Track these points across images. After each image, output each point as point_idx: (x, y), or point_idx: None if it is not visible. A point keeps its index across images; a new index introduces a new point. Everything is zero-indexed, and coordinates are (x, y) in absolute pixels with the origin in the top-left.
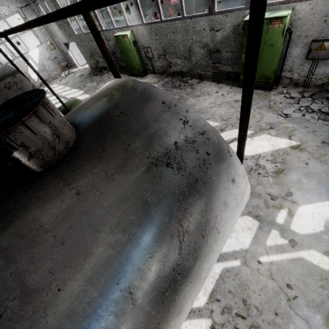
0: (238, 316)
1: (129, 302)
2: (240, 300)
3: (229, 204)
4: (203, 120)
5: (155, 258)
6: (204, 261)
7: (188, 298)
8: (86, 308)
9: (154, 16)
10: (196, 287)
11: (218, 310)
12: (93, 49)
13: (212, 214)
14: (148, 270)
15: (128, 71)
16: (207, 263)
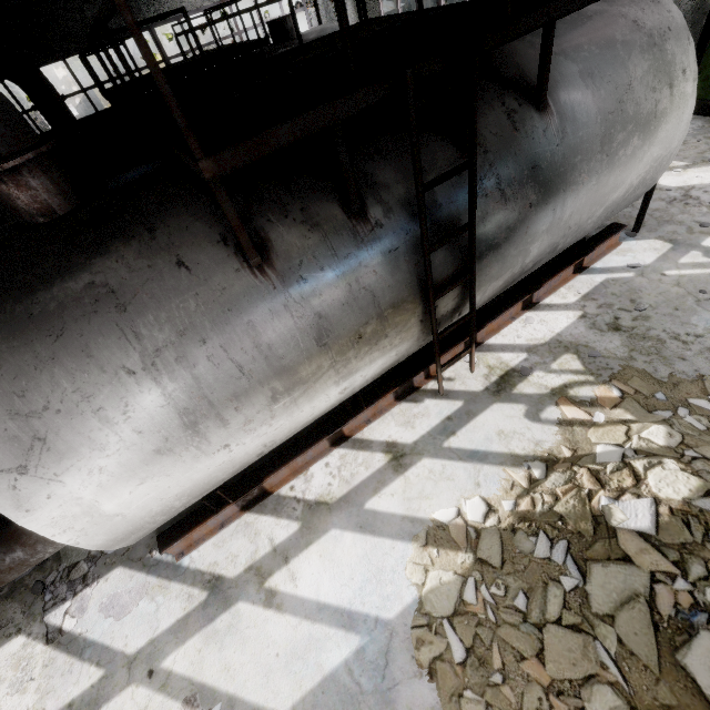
0: (621, 310)
1: (591, 94)
2: (626, 300)
3: (672, 95)
4: (671, 3)
5: (612, 79)
6: (636, 131)
7: (615, 153)
8: (569, 75)
9: None
10: (621, 156)
11: (593, 306)
12: None
13: (658, 86)
14: (606, 83)
15: None
16: (637, 140)
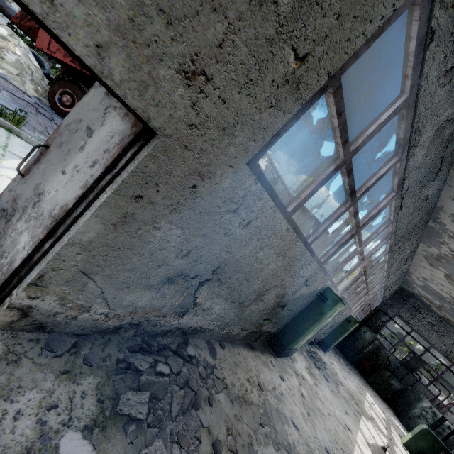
0: None
1: None
2: None
3: None
4: None
5: None
6: None
7: None
8: None
9: (62, 89)
10: None
11: None
12: (246, 271)
13: None
14: None
15: (257, 340)
16: None
